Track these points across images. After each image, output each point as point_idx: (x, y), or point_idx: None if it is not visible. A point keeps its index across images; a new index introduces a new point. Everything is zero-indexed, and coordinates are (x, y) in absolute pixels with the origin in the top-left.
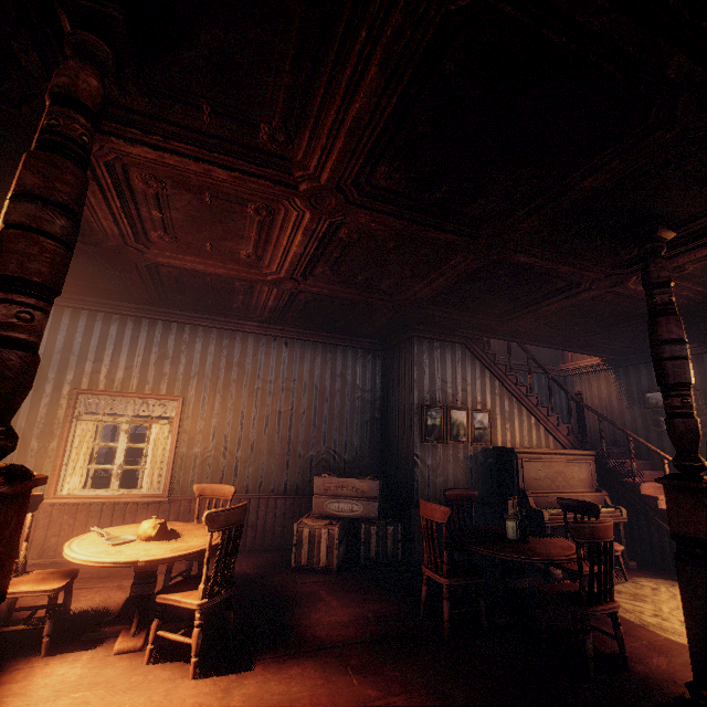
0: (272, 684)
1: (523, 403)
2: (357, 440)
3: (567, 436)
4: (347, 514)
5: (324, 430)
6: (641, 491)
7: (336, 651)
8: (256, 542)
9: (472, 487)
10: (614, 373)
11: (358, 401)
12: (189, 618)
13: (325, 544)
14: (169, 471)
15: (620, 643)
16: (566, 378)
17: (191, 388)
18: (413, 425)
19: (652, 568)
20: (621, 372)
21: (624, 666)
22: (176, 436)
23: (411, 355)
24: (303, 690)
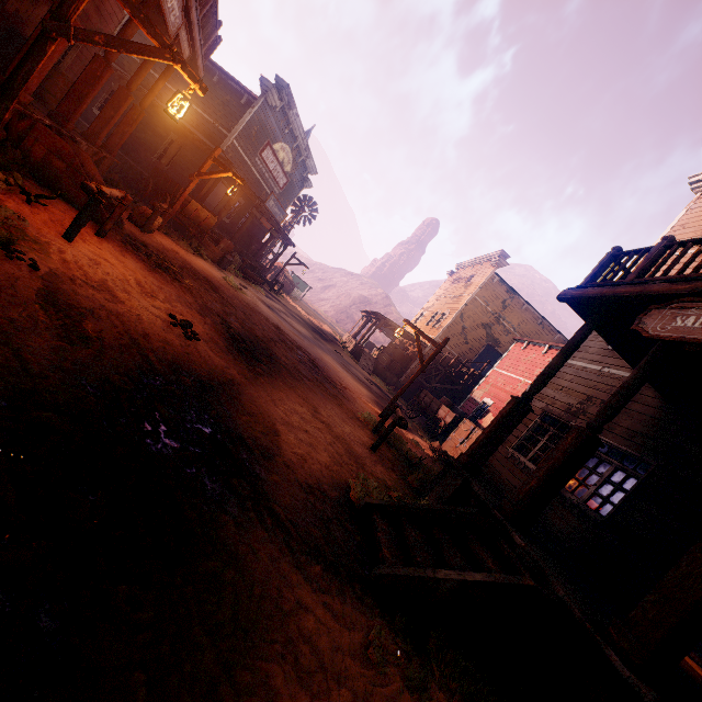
0: None
1: None
2: None
3: None
4: None
5: None
6: None
7: None
8: None
9: None
10: None
11: None
12: None
13: None
14: None
15: None
16: None
17: None
18: None
19: None
20: None
21: None
22: None
23: None
24: None
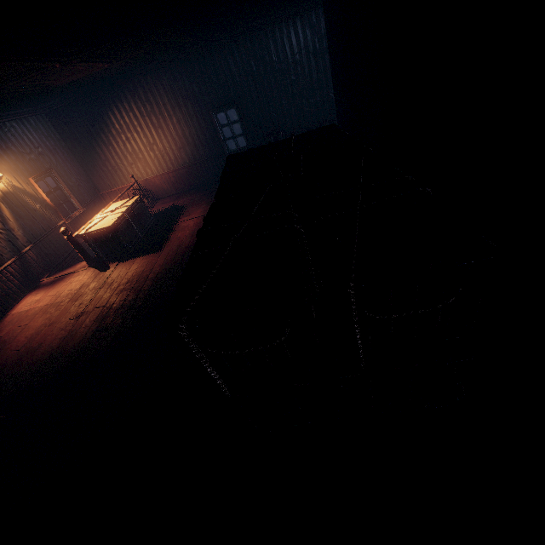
0: None
1: None
2: None
3: None
4: None
5: None
6: None
7: None
8: None
9: None
10: None
11: None
12: None
13: None
14: None
15: None
16: None
17: None
18: None
19: None
20: None
21: None
22: None
23: None
24: None
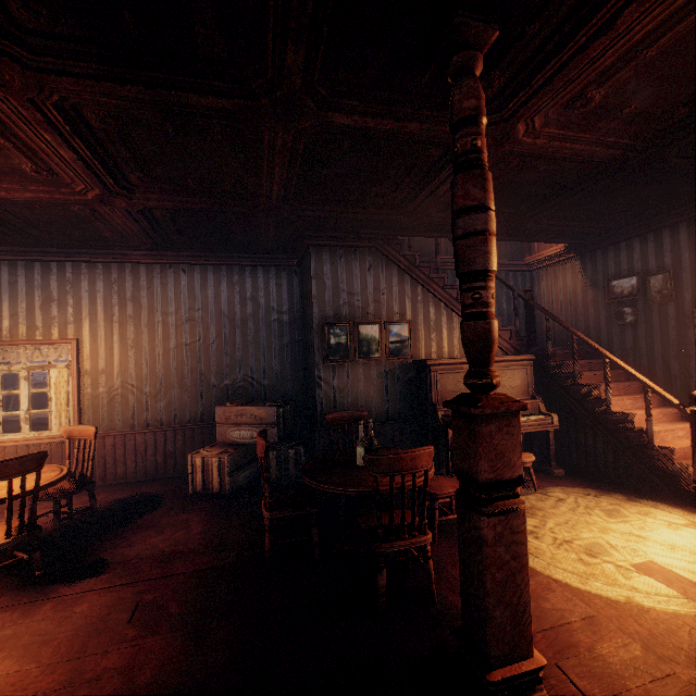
0: (42, 624)
1: (452, 309)
2: (277, 364)
3: (509, 341)
4: (248, 441)
5: (238, 358)
6: (580, 395)
7: (142, 585)
8: (178, 470)
9: (388, 404)
10: (581, 261)
11: (275, 324)
12: (12, 558)
13: (217, 471)
14: (75, 412)
15: (427, 576)
16: (532, 273)
17: (85, 329)
18: (314, 346)
19: (582, 474)
20: (588, 259)
21: (431, 599)
22: (76, 379)
23: (310, 267)
24: (64, 631)
